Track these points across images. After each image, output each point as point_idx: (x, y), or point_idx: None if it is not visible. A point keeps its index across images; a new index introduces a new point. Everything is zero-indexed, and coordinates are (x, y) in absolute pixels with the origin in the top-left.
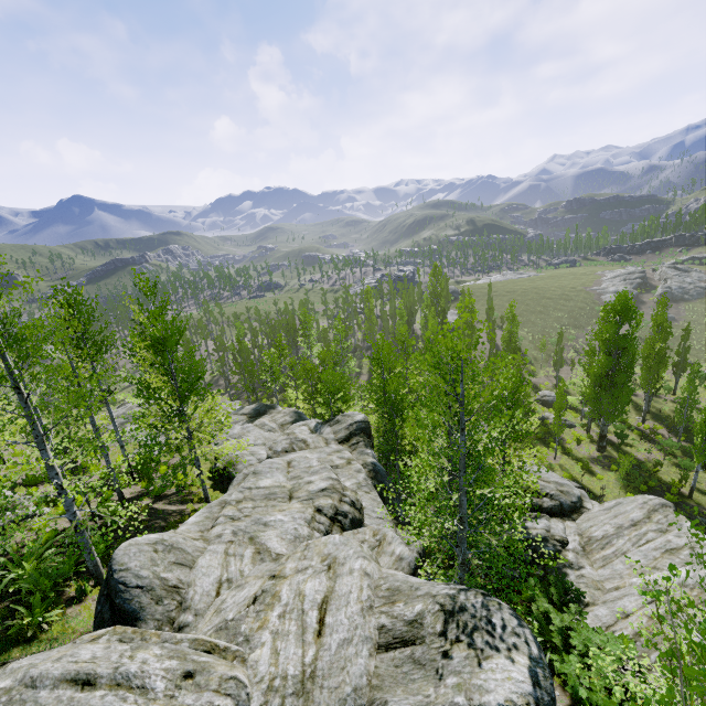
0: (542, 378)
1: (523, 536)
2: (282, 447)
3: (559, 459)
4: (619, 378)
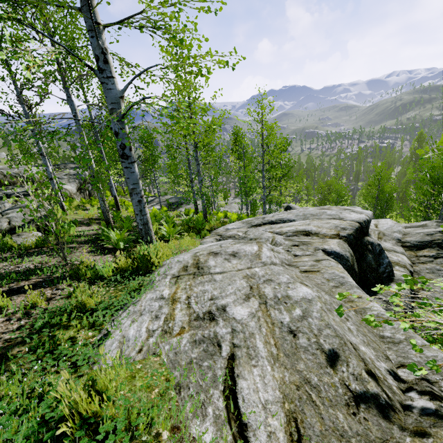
0: None
1: None
2: None
3: None
4: None
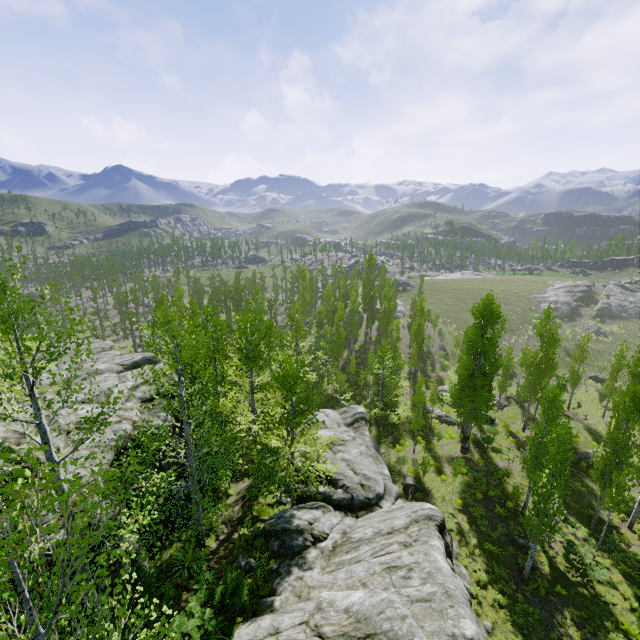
0: (451, 374)
1: (284, 525)
2: (84, 397)
3: (418, 453)
4: (479, 381)
